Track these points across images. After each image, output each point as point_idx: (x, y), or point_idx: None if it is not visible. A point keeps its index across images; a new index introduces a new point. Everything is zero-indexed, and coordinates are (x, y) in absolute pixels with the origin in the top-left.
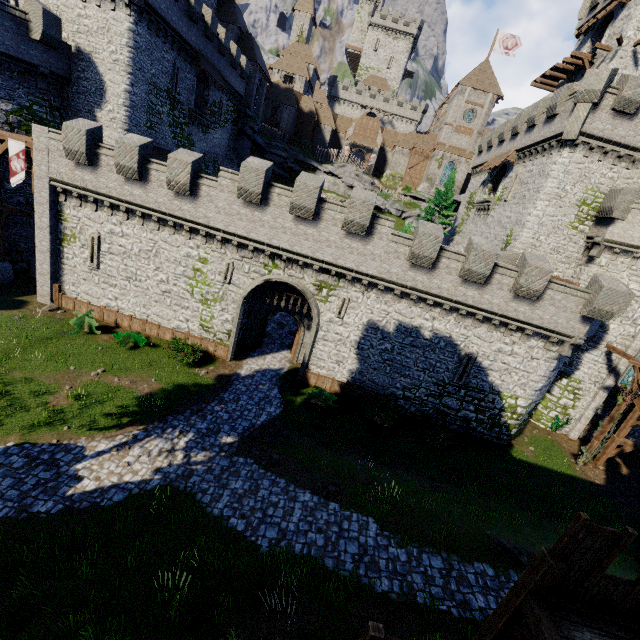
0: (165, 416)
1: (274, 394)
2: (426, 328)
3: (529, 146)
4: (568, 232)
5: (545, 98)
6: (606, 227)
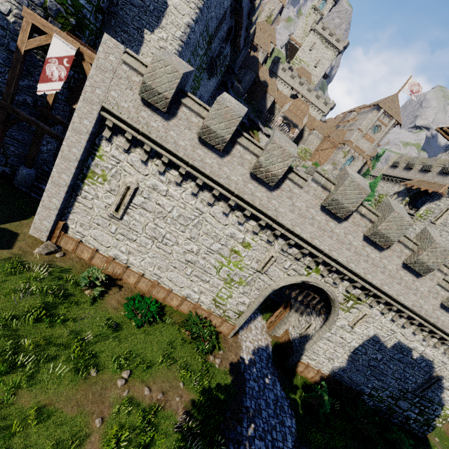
0: None
1: (280, 392)
2: (418, 351)
3: None
4: None
5: None
6: None
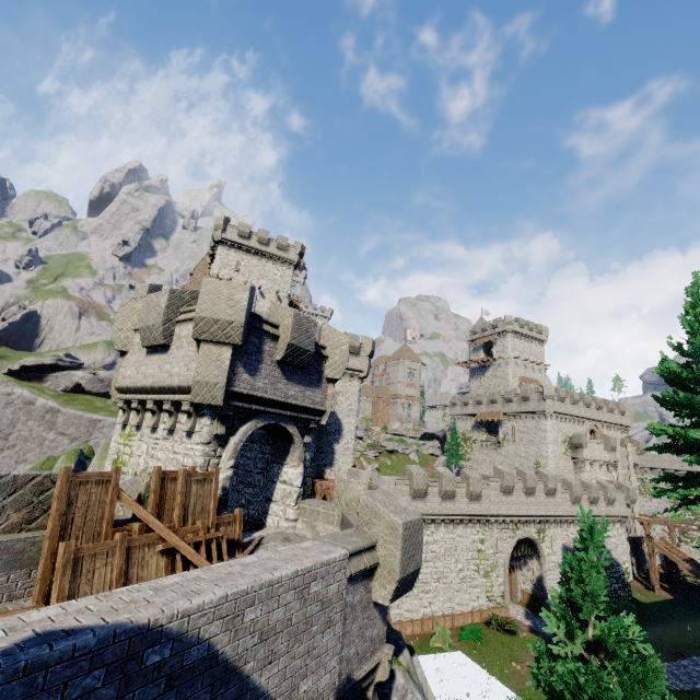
0: None
1: None
2: None
3: (515, 412)
4: (565, 457)
5: (512, 390)
6: (581, 452)
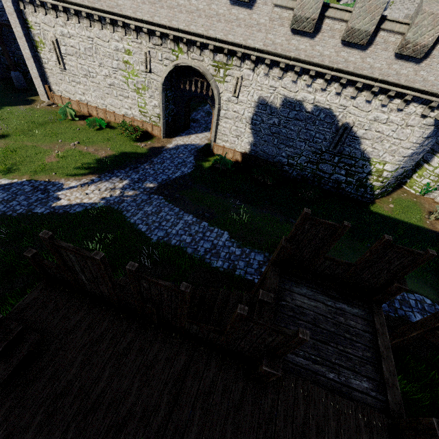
0: (113, 170)
1: (190, 160)
2: (308, 101)
3: None
4: None
5: None
6: None
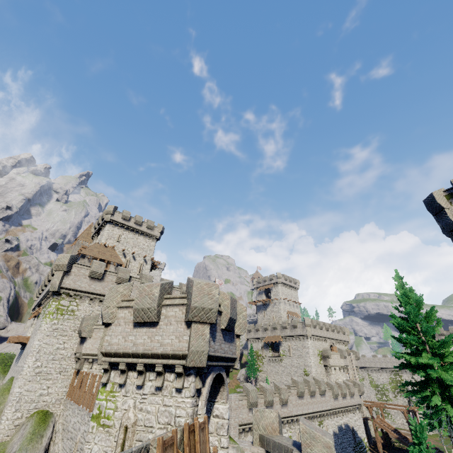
0: None
1: None
2: (342, 423)
3: (289, 336)
4: (320, 365)
5: (286, 320)
6: (328, 361)
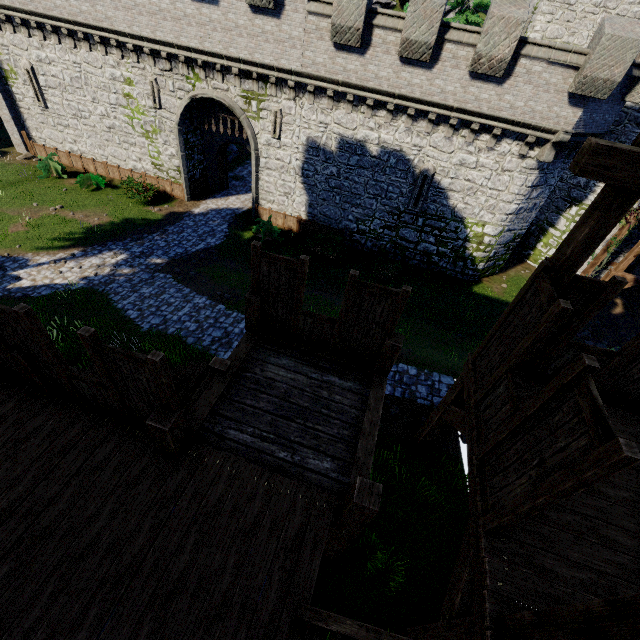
0: (106, 242)
1: (221, 229)
2: (372, 141)
3: None
4: None
5: None
6: None
